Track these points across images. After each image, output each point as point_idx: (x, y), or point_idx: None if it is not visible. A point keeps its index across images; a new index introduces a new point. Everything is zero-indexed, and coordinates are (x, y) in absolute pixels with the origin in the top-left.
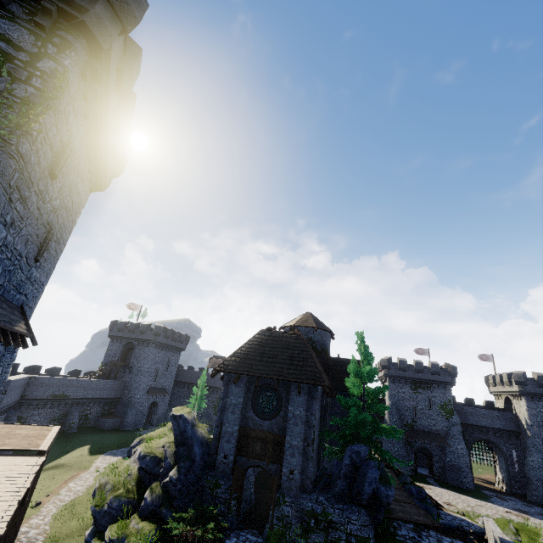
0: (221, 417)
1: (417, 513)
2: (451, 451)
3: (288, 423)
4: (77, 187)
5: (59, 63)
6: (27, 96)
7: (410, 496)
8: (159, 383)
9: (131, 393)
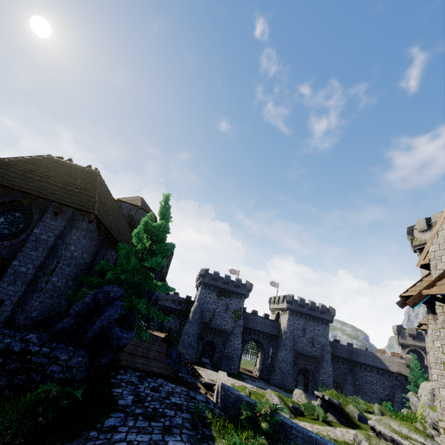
0: None
1: (159, 367)
2: (230, 345)
3: (24, 246)
4: None
5: None
6: None
7: (166, 358)
8: None
9: None
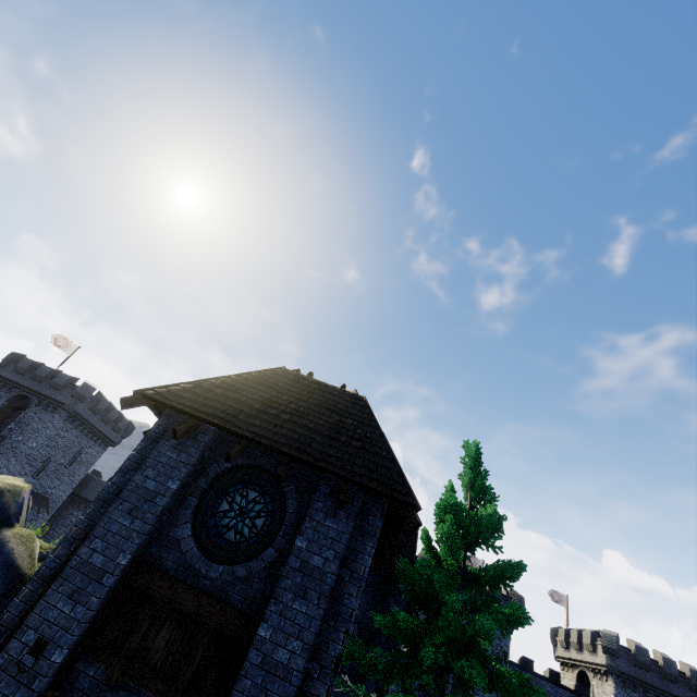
0: (92, 519)
1: None
2: None
3: (279, 585)
4: None
5: None
6: None
7: None
8: (41, 485)
9: None
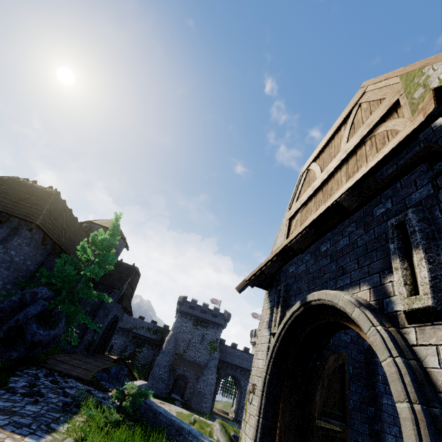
0: None
1: (81, 373)
2: (203, 380)
3: None
4: None
5: None
6: None
7: (102, 372)
8: None
9: None
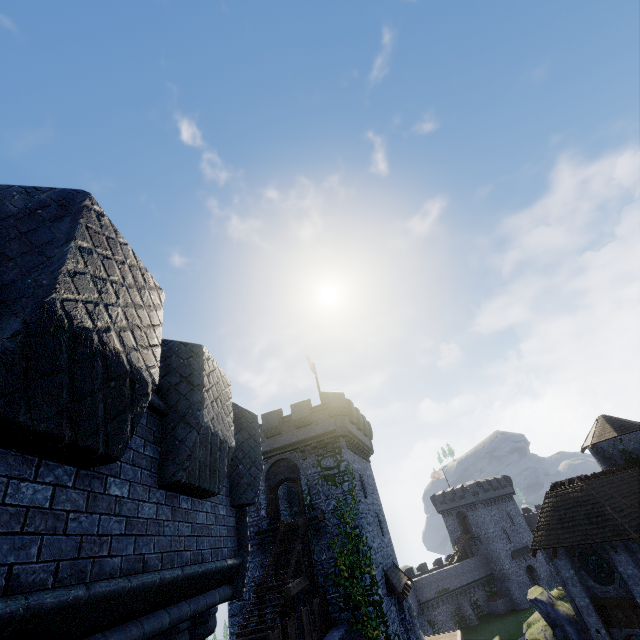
0: (567, 593)
1: None
2: None
3: (628, 585)
4: (368, 475)
5: (344, 460)
6: (348, 487)
7: None
8: (517, 543)
9: (497, 565)
